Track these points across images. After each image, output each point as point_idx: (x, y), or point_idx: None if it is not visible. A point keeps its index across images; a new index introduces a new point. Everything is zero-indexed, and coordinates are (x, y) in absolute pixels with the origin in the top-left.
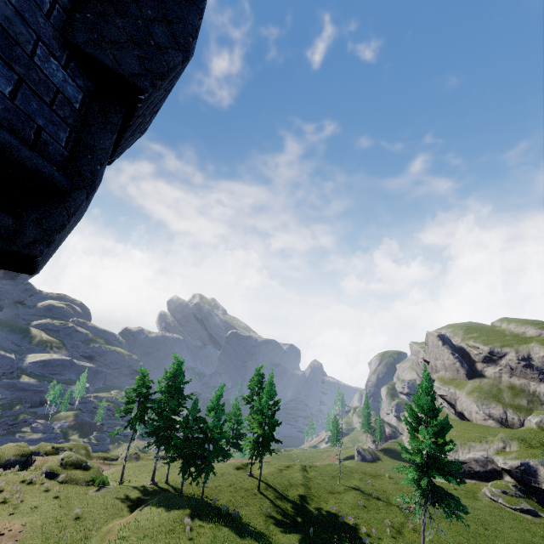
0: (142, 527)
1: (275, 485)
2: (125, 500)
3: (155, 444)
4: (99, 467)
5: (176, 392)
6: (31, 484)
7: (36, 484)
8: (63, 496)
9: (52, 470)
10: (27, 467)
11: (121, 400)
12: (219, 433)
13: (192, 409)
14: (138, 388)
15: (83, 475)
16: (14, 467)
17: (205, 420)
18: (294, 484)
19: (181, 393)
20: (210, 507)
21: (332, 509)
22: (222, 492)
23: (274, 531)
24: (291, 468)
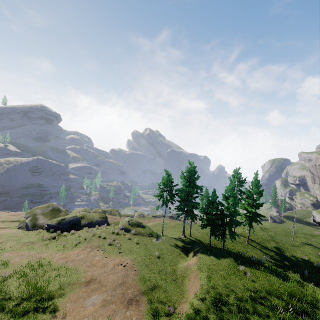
0: (212, 269)
1: (255, 240)
2: (176, 247)
3: (181, 215)
4: (148, 226)
5: (193, 185)
6: (118, 234)
7: (121, 234)
8: (141, 243)
9: (125, 227)
10: (107, 224)
11: (159, 190)
12: (232, 211)
13: (213, 196)
14: (165, 182)
15: (144, 231)
16: (101, 224)
17: (222, 203)
18: (266, 239)
19: (197, 186)
20: (241, 256)
21: (304, 257)
22: (226, 243)
23: (278, 271)
24: (255, 229)
